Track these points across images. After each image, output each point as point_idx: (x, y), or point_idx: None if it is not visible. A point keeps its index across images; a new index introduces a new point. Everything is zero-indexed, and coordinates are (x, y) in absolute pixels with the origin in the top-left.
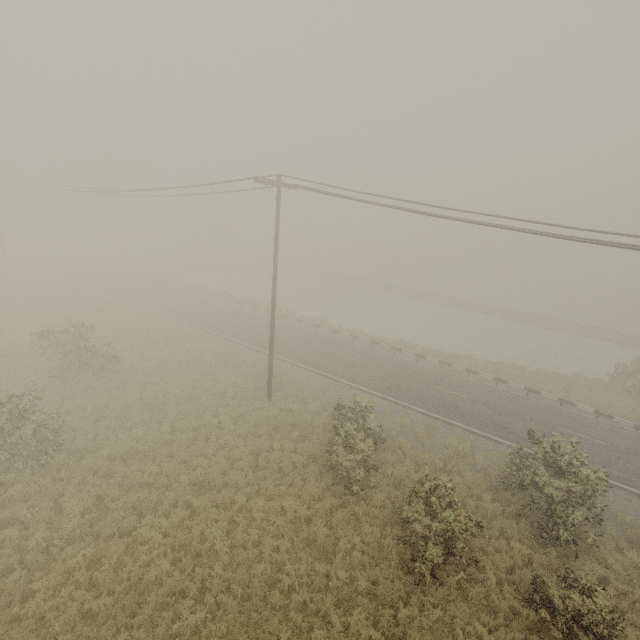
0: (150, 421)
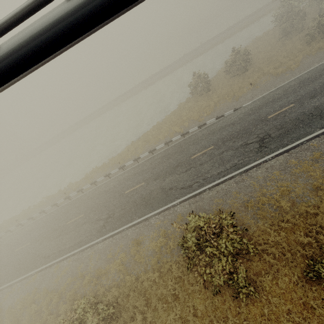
0: None
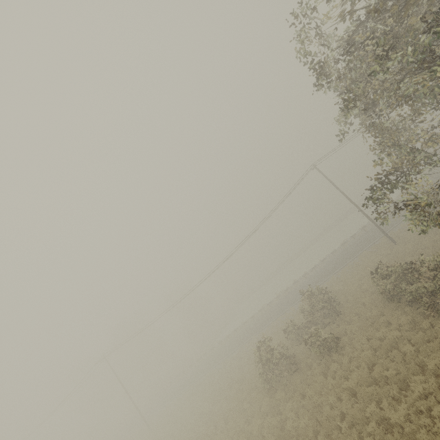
0: None
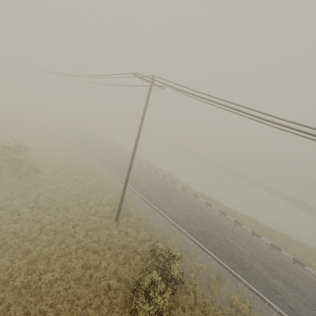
0: (32, 218)
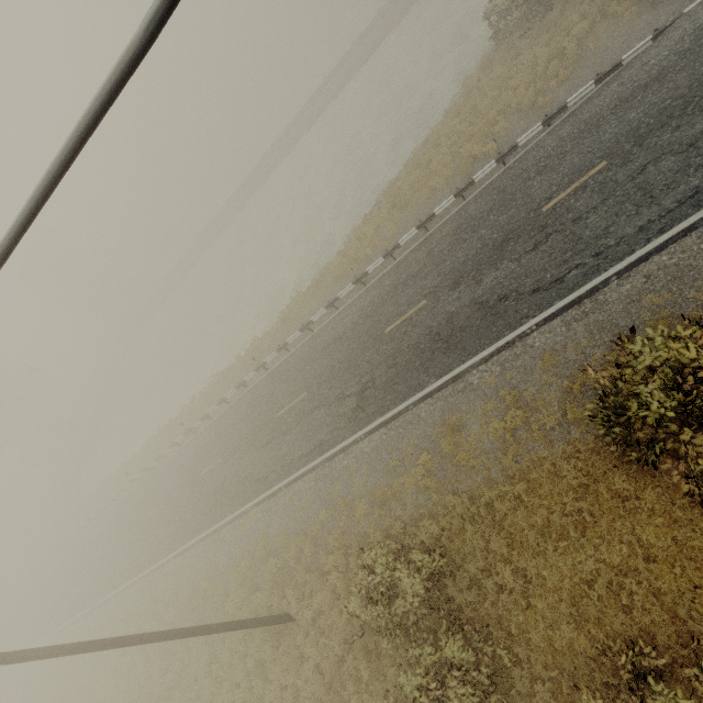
0: None
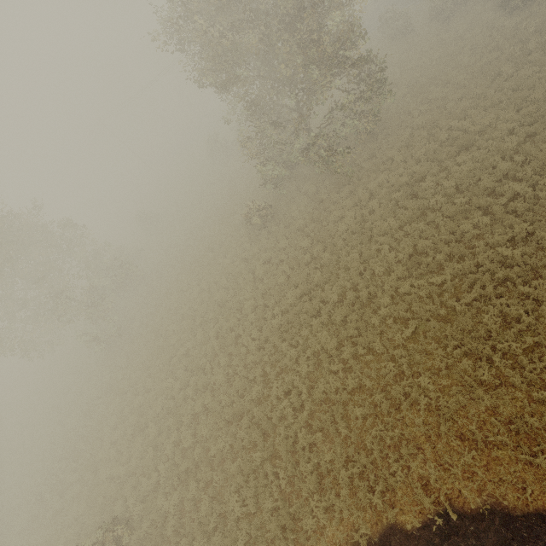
0: None
